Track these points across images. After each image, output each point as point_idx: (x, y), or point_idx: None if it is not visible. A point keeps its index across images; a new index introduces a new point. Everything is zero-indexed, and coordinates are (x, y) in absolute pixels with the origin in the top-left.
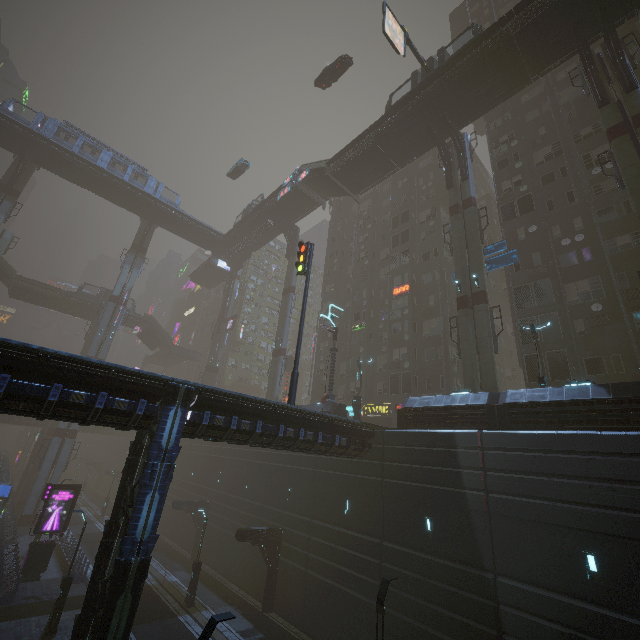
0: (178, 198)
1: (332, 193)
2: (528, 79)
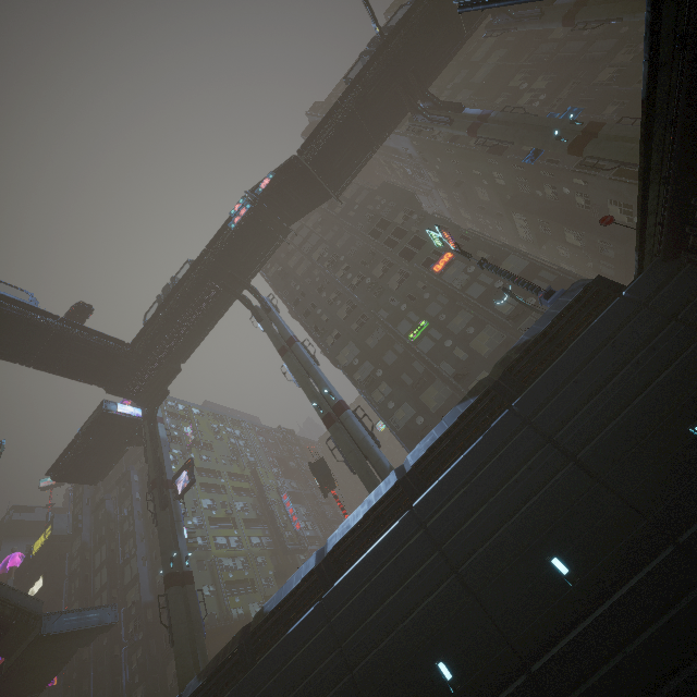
0: (32, 297)
1: (299, 212)
2: (464, 35)
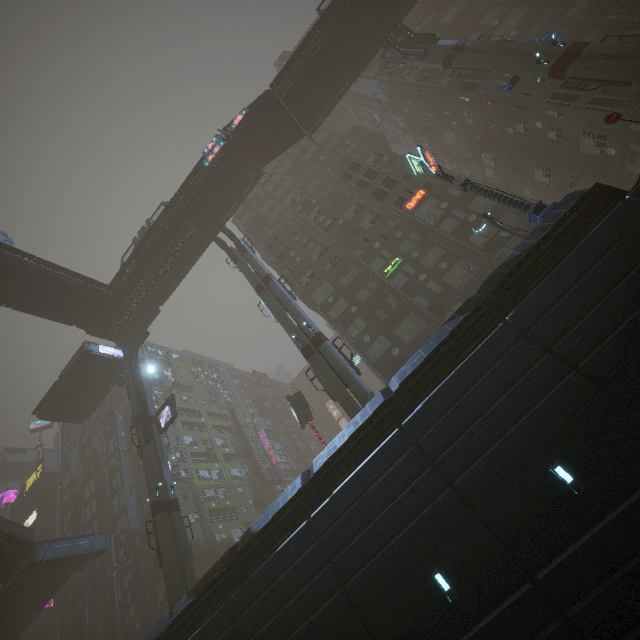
0: (6, 237)
1: (272, 152)
2: None
